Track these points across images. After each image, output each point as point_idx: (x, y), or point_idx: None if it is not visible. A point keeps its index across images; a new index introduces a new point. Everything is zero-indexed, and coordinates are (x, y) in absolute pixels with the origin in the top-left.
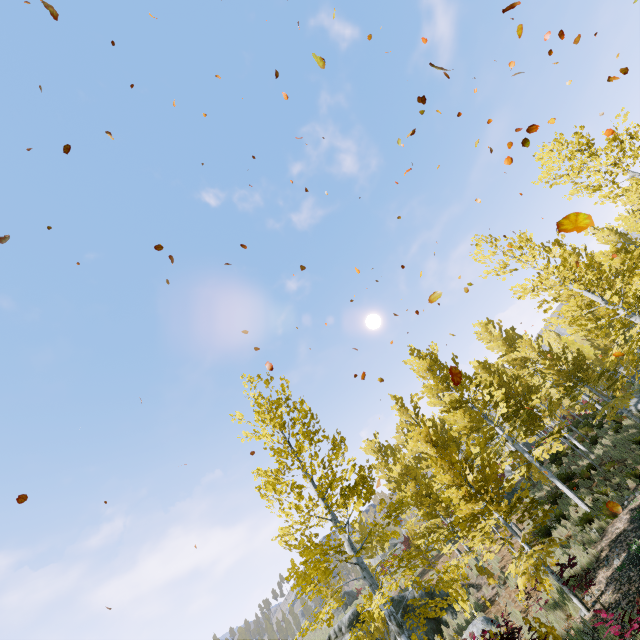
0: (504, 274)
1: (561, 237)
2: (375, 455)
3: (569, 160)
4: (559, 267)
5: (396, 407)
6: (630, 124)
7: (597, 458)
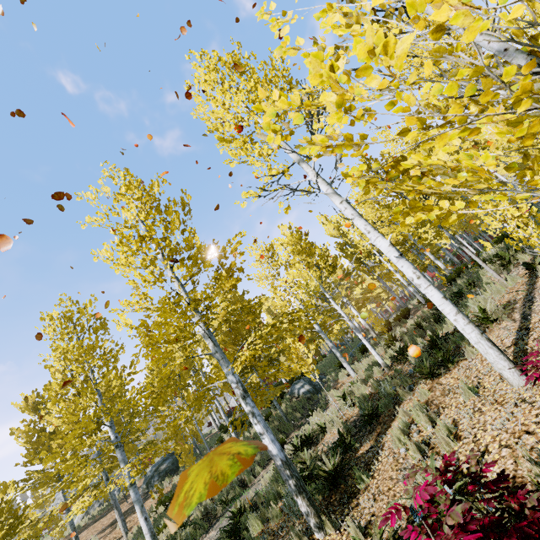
0: (125, 230)
1: (187, 198)
2: (29, 414)
3: (205, 81)
4: (142, 238)
5: (56, 363)
6: (287, 63)
7: None
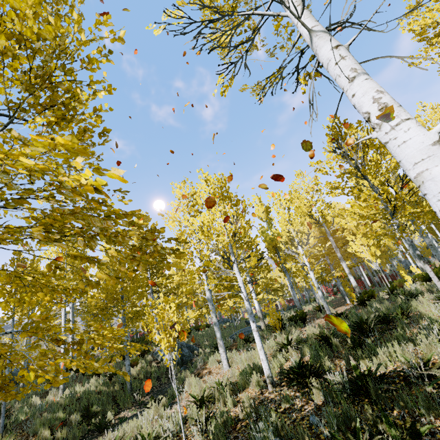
0: None
1: None
2: None
3: None
4: None
5: None
6: None
7: (49, 406)
